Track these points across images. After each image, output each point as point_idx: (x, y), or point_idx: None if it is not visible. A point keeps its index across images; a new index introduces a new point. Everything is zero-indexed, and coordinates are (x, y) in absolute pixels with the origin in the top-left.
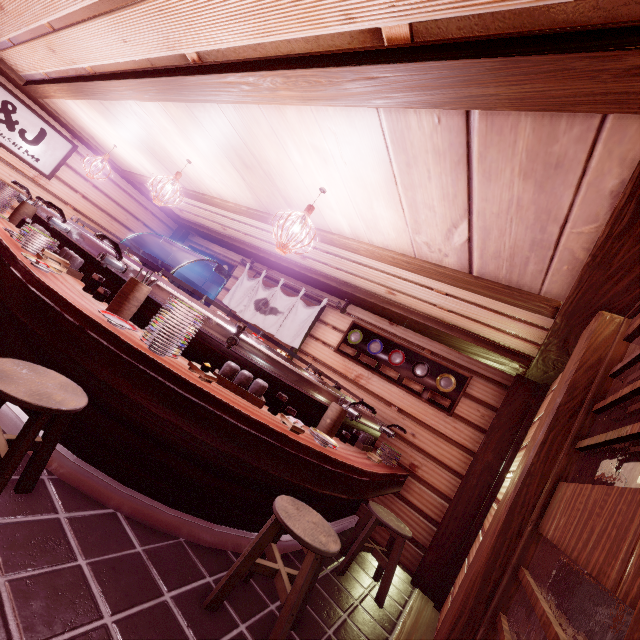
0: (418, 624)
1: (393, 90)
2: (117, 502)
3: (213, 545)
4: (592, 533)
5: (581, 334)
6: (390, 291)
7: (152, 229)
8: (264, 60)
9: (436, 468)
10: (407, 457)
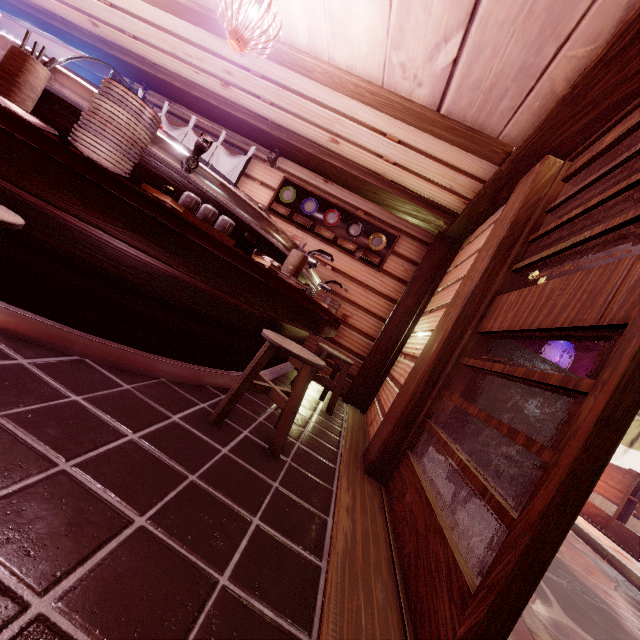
0: (355, 422)
1: None
2: (82, 349)
3: (194, 382)
4: (555, 307)
5: (518, 182)
6: (334, 138)
7: None
8: None
9: (365, 316)
10: (340, 309)
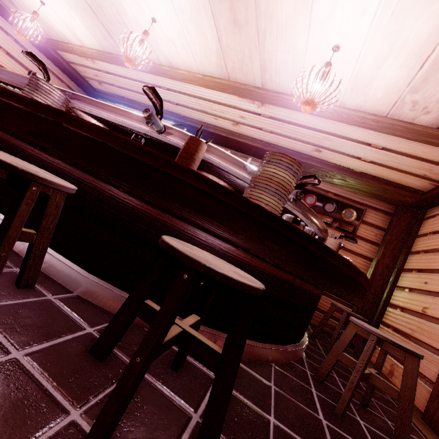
0: None
1: None
2: None
3: (287, 361)
4: None
5: None
6: (318, 149)
7: None
8: None
9: None
10: None
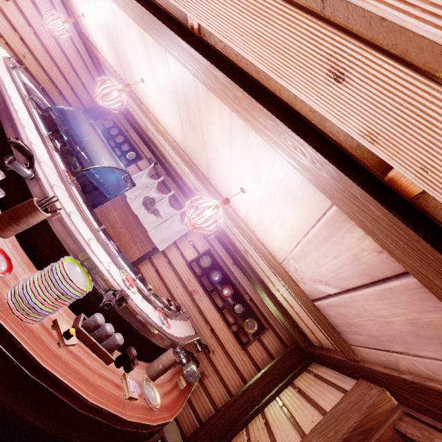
0: None
1: (366, 216)
2: None
3: None
4: None
5: (359, 379)
6: (246, 252)
7: (87, 90)
8: (260, 86)
9: (218, 382)
10: (202, 366)
